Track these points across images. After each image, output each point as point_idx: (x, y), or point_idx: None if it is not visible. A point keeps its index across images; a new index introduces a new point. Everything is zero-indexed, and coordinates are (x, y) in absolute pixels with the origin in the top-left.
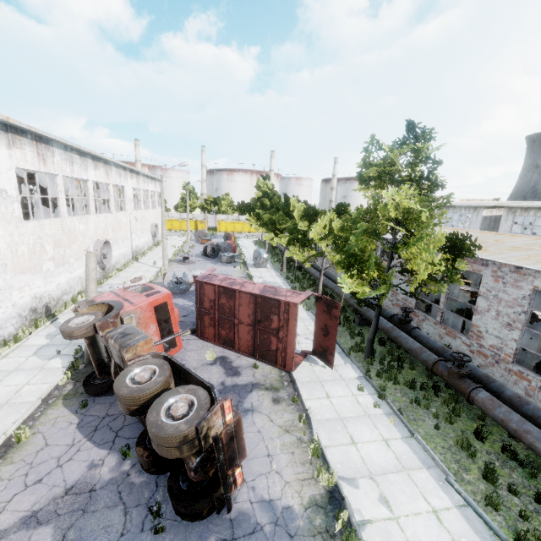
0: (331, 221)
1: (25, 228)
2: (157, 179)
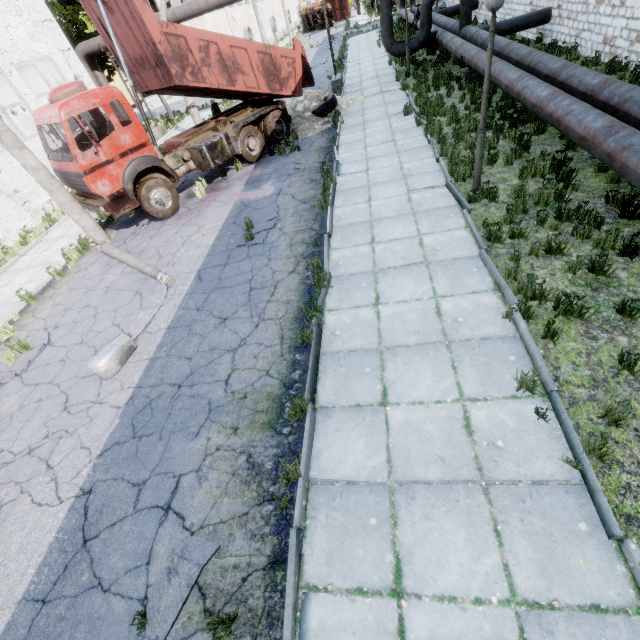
0: None
1: (276, 2)
2: None
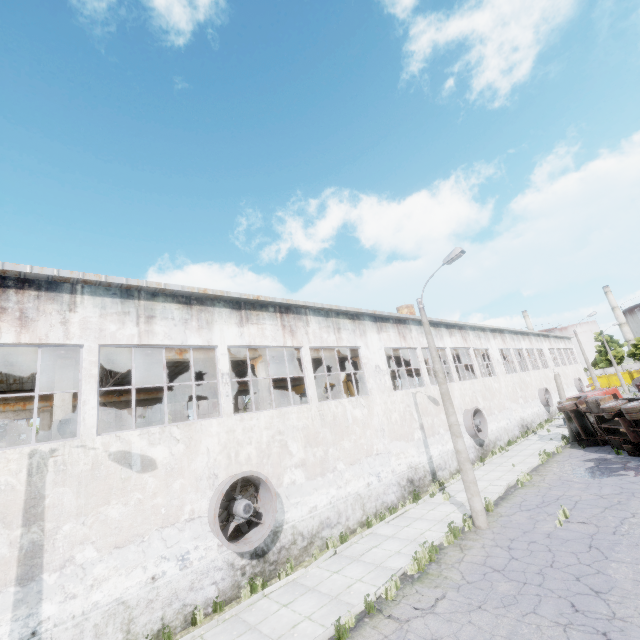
0: None
1: (507, 378)
2: (564, 337)
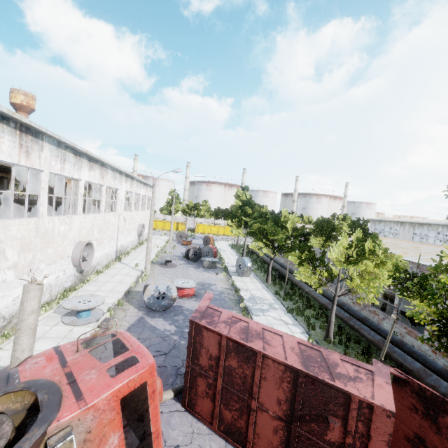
0: (359, 241)
1: None
2: (149, 185)
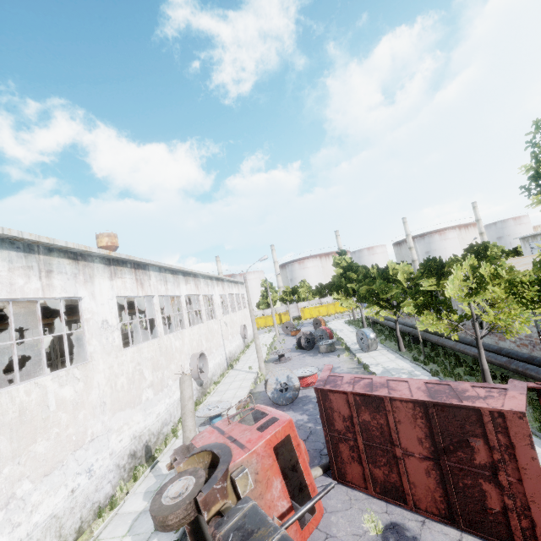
0: (474, 268)
1: (125, 356)
2: (239, 282)
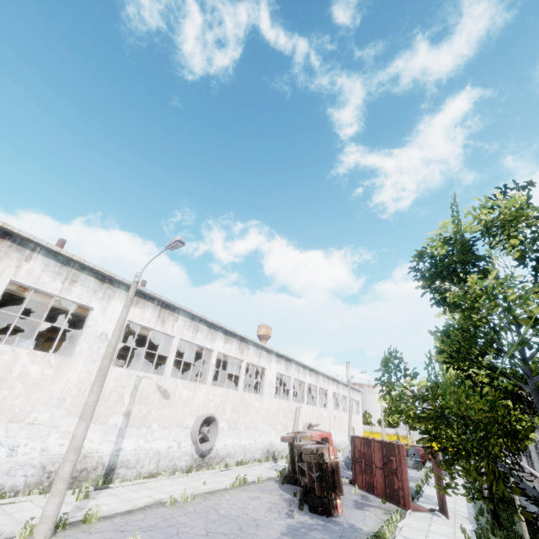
0: None
1: (274, 401)
2: (355, 389)
